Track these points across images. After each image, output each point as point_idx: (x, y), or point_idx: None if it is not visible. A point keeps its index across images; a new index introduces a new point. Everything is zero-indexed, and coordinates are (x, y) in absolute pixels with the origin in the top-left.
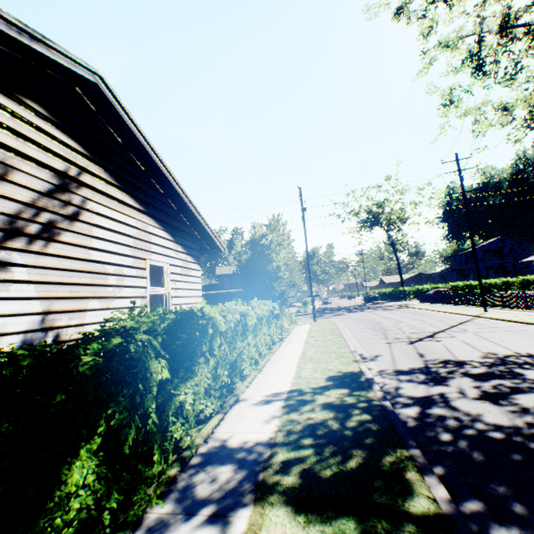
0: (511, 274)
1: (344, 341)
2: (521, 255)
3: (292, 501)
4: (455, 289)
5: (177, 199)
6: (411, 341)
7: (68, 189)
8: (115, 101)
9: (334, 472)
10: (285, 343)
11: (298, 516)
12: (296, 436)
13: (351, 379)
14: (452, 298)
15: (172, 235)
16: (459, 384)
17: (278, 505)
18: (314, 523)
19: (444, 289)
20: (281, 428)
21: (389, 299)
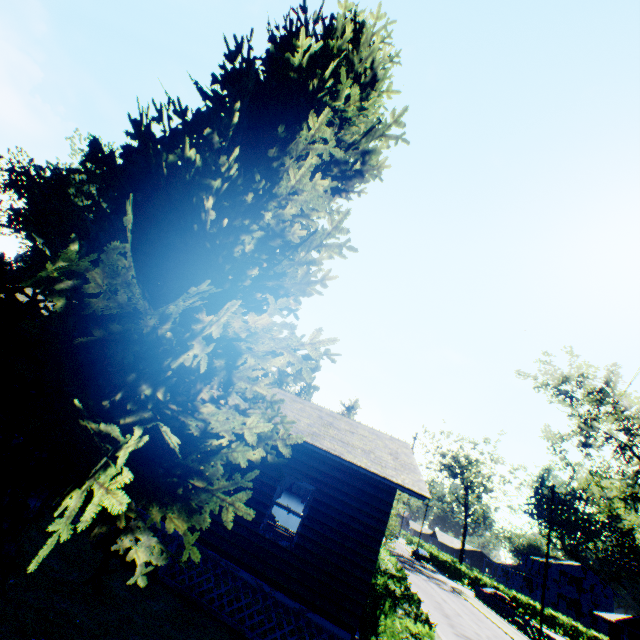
0: (584, 619)
1: None
2: (602, 602)
3: None
4: (516, 602)
5: None
6: None
7: None
8: None
9: None
10: None
11: None
12: None
13: None
14: (511, 614)
15: None
16: None
17: None
18: None
19: (504, 595)
20: None
21: (439, 568)
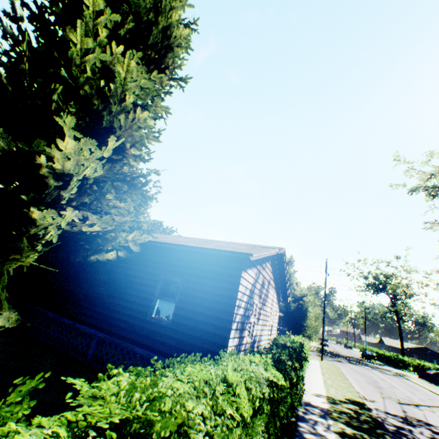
0: None
1: (350, 383)
2: None
3: (344, 424)
4: None
5: (282, 280)
6: (400, 402)
7: (268, 286)
8: (284, 254)
9: (357, 424)
10: (308, 369)
11: (348, 427)
12: (338, 411)
13: (359, 403)
14: None
15: (276, 296)
16: (421, 429)
17: (340, 422)
18: (353, 430)
19: None
20: (330, 407)
21: (387, 363)
